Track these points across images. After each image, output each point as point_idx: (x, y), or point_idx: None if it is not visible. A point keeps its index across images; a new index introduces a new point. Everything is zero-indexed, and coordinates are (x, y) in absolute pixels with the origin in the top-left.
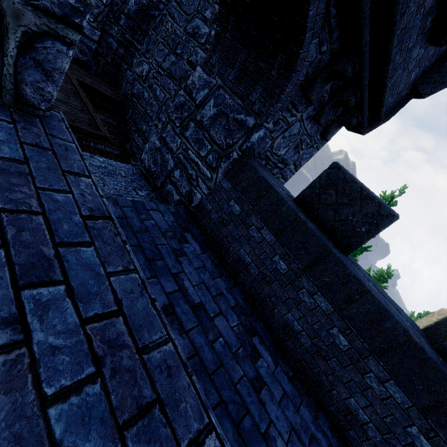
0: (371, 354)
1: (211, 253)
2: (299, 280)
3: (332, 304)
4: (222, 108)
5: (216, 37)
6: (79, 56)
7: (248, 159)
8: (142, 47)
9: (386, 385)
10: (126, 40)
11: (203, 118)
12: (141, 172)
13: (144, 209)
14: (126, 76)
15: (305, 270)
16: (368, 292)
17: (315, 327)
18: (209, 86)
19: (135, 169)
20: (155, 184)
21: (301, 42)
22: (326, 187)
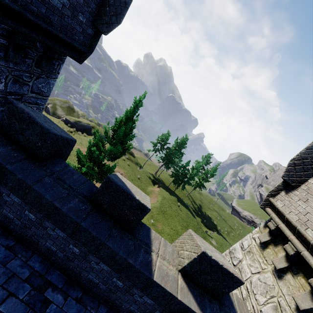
0: (45, 218)
1: None
2: None
3: (20, 198)
4: None
5: None
6: None
7: None
8: None
9: (55, 231)
10: None
11: None
12: None
13: None
14: None
15: None
16: (31, 187)
17: (18, 213)
18: None
19: None
20: None
21: None
22: (11, 118)
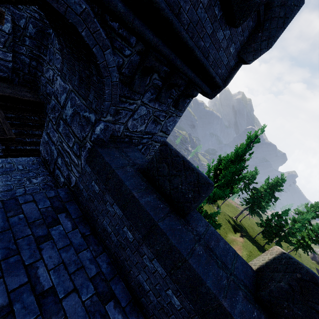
0: (196, 314)
1: (85, 226)
2: (142, 247)
3: (165, 269)
4: (75, 108)
5: (61, 52)
6: (1, 74)
7: (97, 148)
8: (47, 57)
9: None
10: (35, 55)
11: (66, 116)
12: (41, 160)
13: (18, 204)
14: (41, 81)
15: (144, 239)
16: (186, 261)
17: (157, 287)
18: (65, 91)
19: (36, 159)
20: (49, 169)
21: (94, 56)
22: (160, 161)
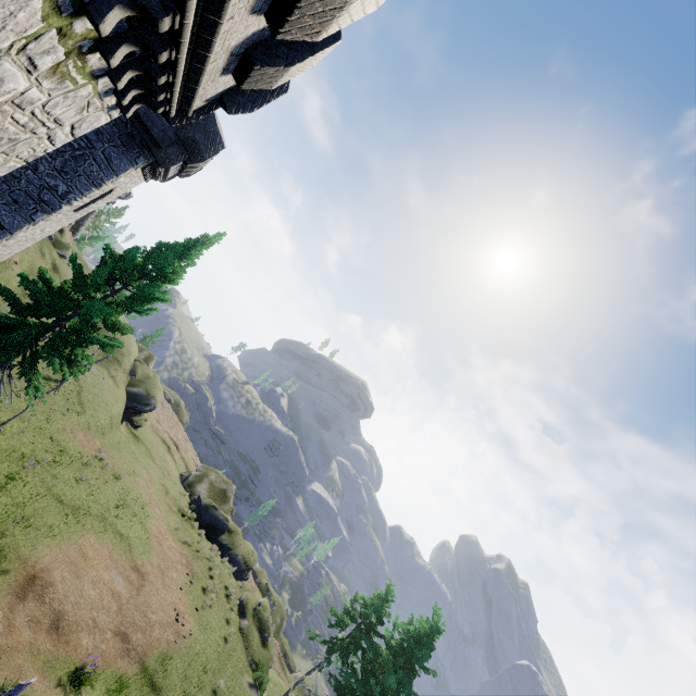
0: None
1: None
2: None
3: None
4: None
5: None
6: None
7: None
8: None
9: None
10: None
11: None
12: None
13: None
14: None
15: None
16: None
17: None
18: None
19: None
20: None
21: None
22: None
